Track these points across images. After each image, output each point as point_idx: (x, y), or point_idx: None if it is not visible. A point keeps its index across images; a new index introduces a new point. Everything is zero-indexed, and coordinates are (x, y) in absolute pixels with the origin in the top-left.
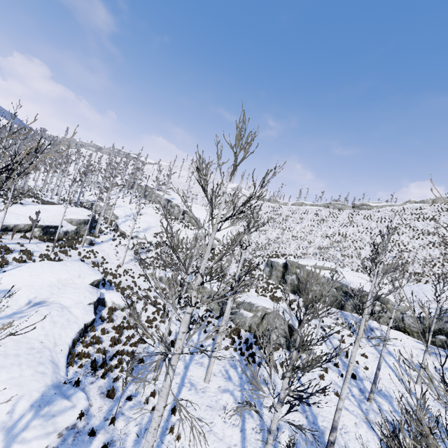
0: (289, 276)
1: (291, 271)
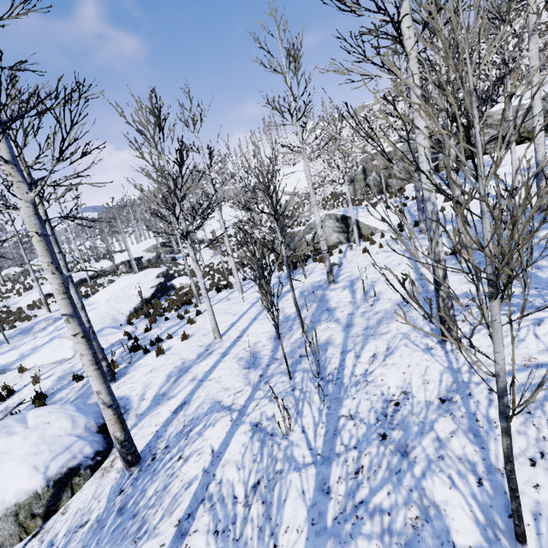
0: (369, 177)
1: (369, 170)
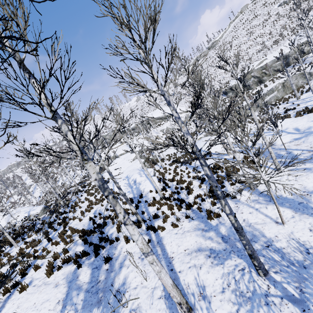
0: (249, 81)
1: (248, 78)
